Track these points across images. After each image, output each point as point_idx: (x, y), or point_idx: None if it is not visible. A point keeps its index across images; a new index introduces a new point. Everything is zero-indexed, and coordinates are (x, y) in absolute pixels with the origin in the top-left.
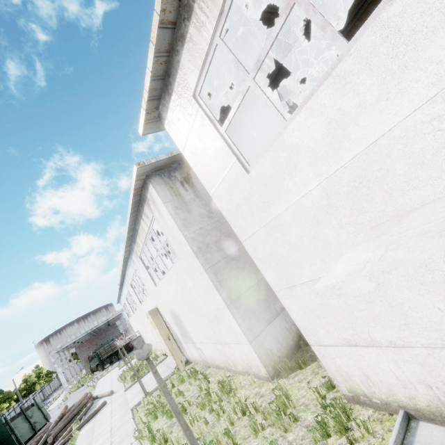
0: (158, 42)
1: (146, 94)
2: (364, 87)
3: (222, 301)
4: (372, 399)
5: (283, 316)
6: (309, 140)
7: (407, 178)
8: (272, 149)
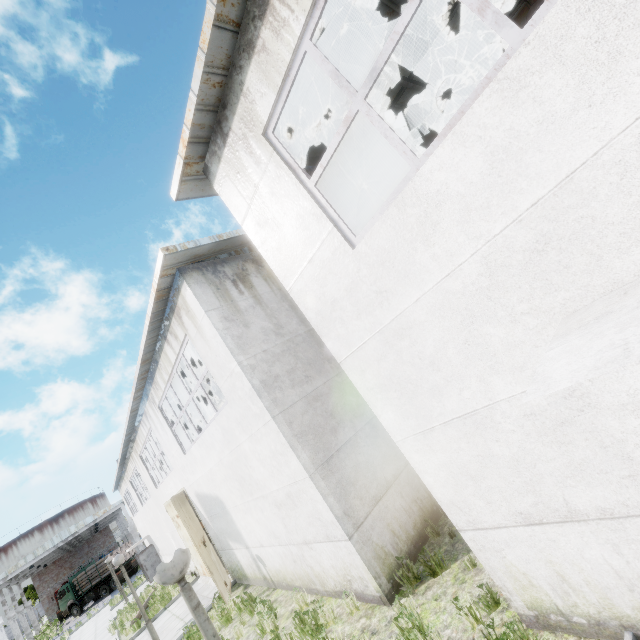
0: (212, 50)
1: (186, 132)
2: (551, 92)
3: (302, 468)
4: (572, 618)
5: (397, 488)
6: (458, 183)
7: (627, 227)
8: (395, 204)
